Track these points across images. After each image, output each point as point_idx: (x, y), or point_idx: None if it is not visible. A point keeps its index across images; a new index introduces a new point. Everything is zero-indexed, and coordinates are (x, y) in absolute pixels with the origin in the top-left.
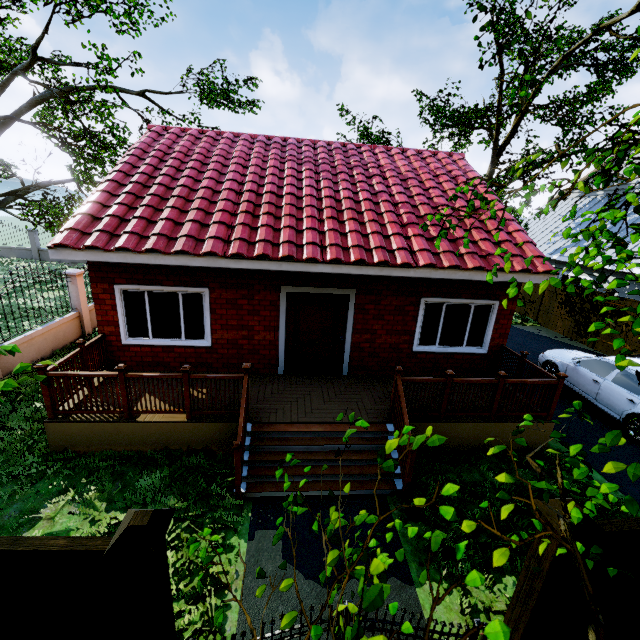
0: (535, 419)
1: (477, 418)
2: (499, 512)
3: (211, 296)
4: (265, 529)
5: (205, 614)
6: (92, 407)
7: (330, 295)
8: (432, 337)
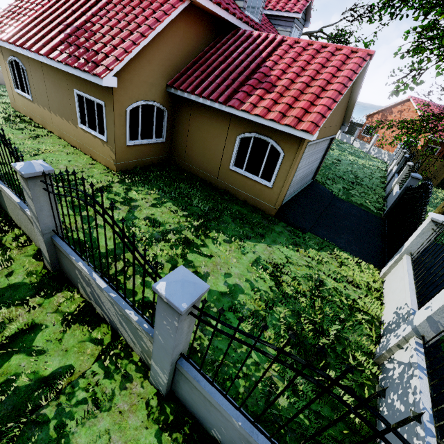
0: None
1: None
2: None
3: (440, 149)
4: None
5: None
6: None
7: None
8: None
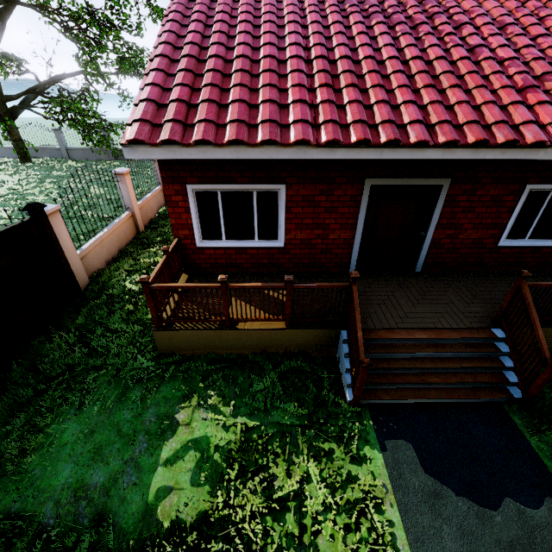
0: None
1: None
2: None
3: (287, 193)
4: (393, 439)
5: (371, 530)
6: (194, 316)
7: (418, 186)
8: (523, 230)
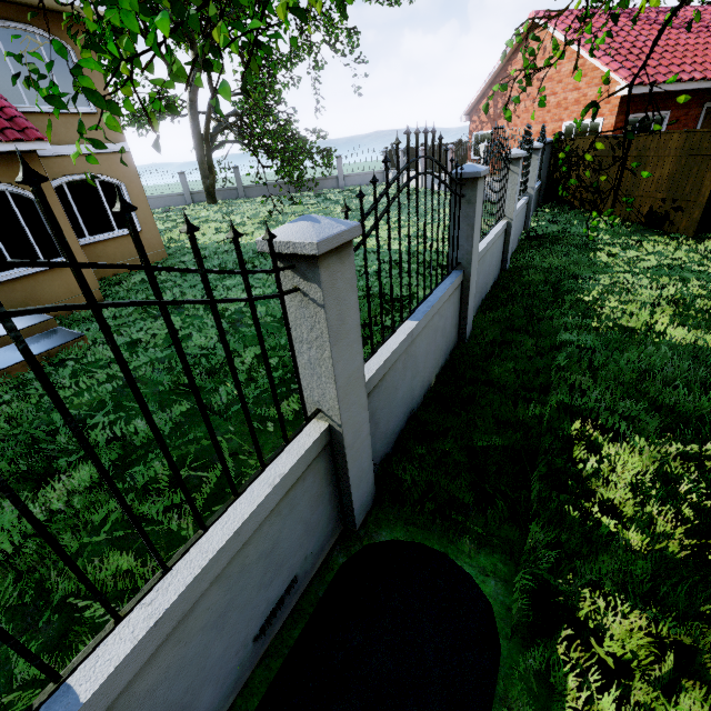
0: None
1: None
2: None
3: (669, 117)
4: None
5: None
6: None
7: None
8: None
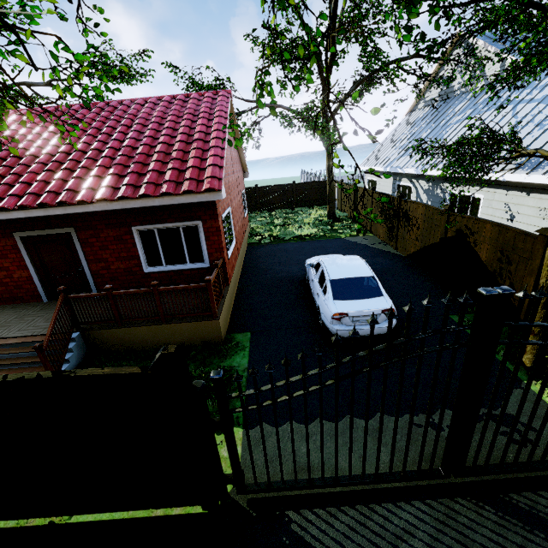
0: (204, 318)
1: (154, 322)
2: None
3: None
4: None
5: None
6: None
7: (57, 235)
8: (158, 259)
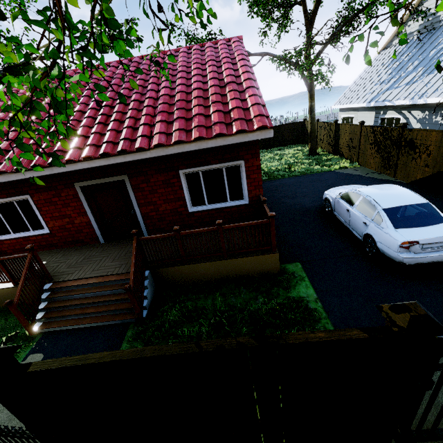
0: (263, 252)
1: (215, 258)
2: (202, 329)
3: (34, 199)
4: (36, 353)
5: None
6: None
7: (112, 182)
8: (201, 199)
